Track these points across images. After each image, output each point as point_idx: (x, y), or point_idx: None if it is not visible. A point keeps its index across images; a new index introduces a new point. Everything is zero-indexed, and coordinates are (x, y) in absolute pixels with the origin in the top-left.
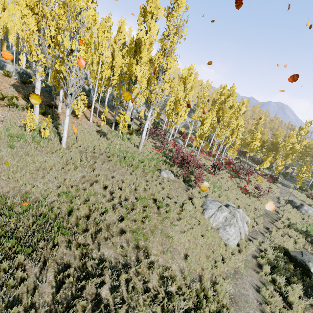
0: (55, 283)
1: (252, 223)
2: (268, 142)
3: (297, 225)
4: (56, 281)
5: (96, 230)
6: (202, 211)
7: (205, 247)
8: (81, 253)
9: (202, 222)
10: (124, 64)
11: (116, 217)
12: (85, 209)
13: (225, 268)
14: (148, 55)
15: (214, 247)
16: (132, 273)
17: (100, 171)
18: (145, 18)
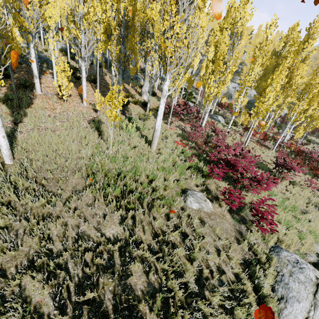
0: None
1: None
2: None
3: None
4: None
5: None
6: (276, 305)
7: None
8: None
9: None
10: None
11: None
12: None
13: None
14: None
15: None
16: None
17: (52, 224)
18: None
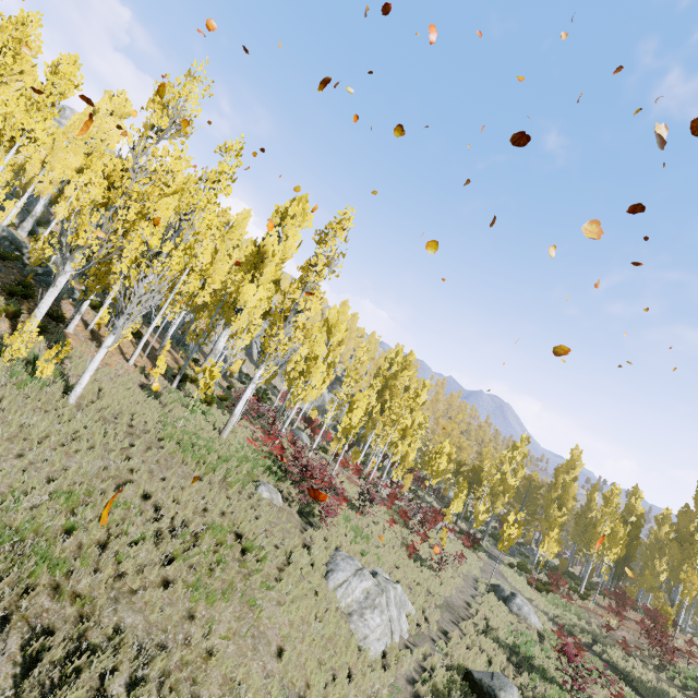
0: (23, 660)
1: (418, 619)
2: (470, 467)
3: (498, 630)
4: (25, 656)
5: (115, 573)
6: (326, 574)
7: (319, 642)
8: (80, 612)
9: (322, 593)
10: (232, 281)
11: (158, 555)
12: (100, 531)
13: (351, 692)
14: (275, 272)
15: (337, 647)
16: (175, 663)
17: (139, 464)
18: (283, 221)
